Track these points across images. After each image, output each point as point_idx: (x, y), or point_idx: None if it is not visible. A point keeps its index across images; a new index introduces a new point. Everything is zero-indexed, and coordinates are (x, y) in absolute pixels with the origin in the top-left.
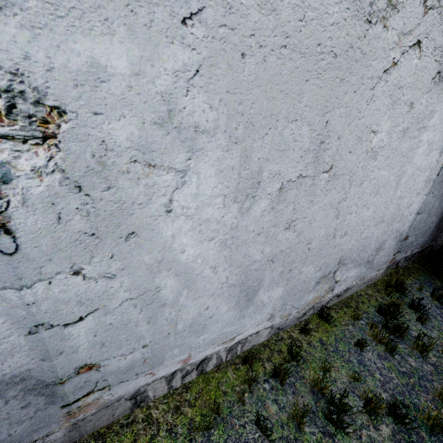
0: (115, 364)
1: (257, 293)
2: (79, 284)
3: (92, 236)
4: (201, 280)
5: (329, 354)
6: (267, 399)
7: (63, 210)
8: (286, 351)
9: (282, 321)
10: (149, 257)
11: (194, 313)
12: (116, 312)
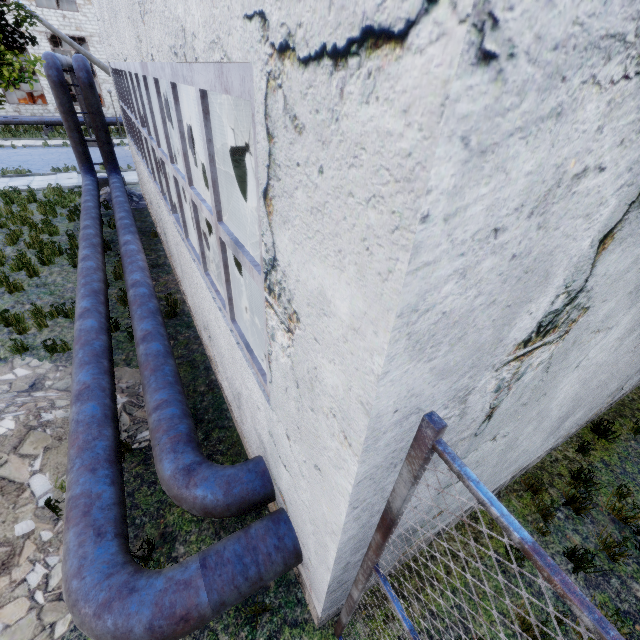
0: (452, 507)
1: (567, 419)
2: (488, 446)
3: (523, 405)
4: (546, 420)
5: (618, 477)
6: (566, 529)
7: (526, 390)
8: (567, 474)
9: (560, 441)
10: (537, 410)
11: (520, 451)
12: (486, 463)
